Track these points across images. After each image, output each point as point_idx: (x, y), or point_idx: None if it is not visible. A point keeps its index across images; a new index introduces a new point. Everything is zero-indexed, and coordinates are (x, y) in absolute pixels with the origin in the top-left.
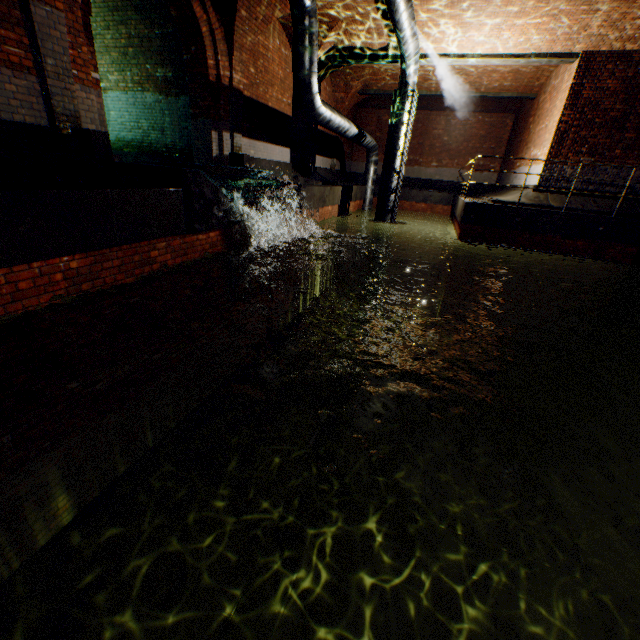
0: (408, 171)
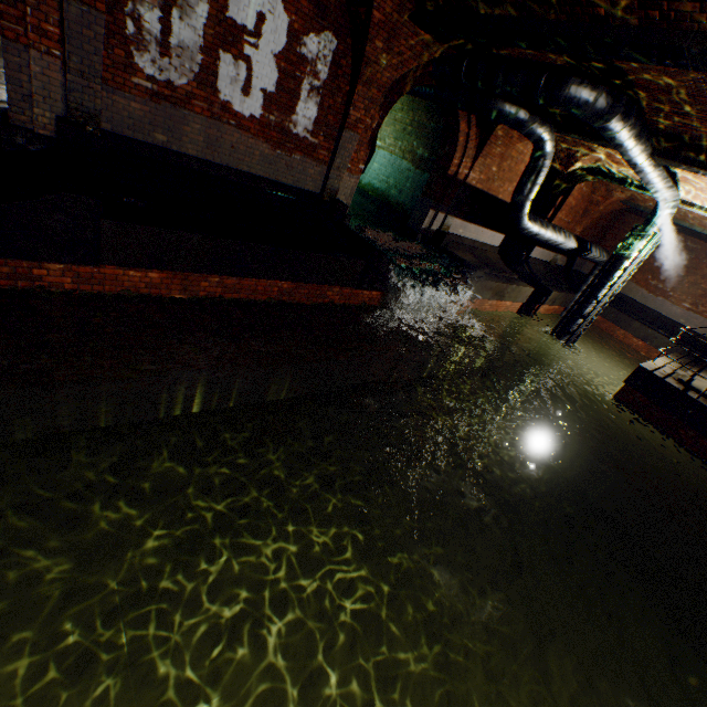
0: (648, 298)
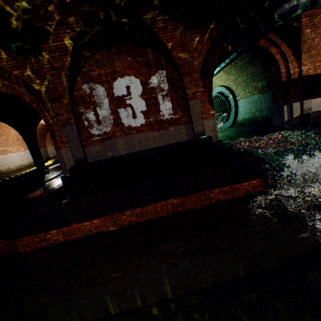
0: None
